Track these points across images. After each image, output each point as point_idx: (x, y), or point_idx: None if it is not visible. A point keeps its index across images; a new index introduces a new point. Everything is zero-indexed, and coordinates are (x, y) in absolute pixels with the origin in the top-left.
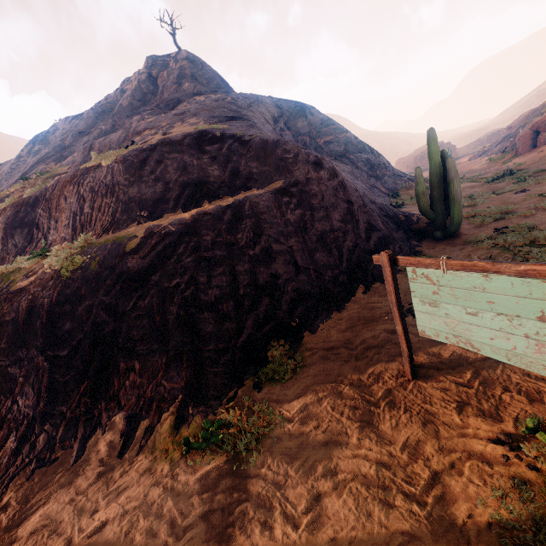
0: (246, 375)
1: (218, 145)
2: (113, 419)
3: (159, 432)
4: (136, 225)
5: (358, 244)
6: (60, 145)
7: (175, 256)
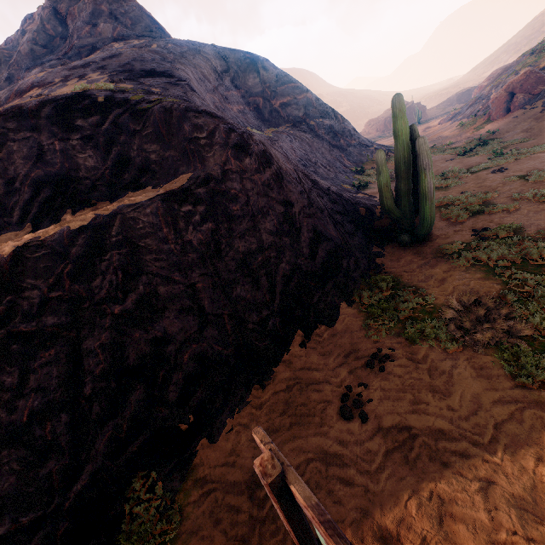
0: None
1: (97, 117)
2: None
3: None
4: None
5: (299, 265)
6: None
7: None
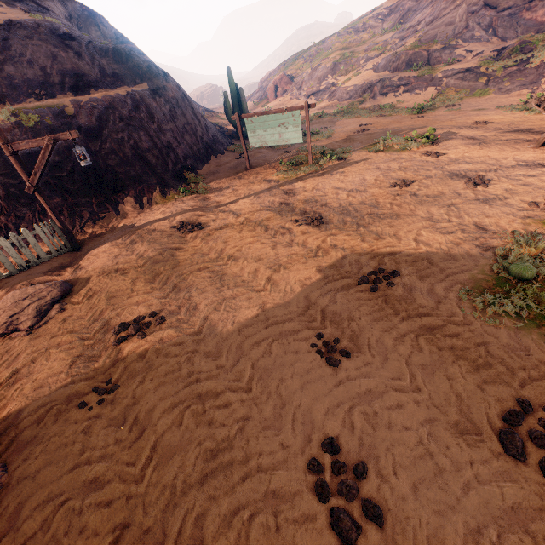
0: (181, 182)
1: (77, 42)
2: (125, 199)
3: (156, 199)
4: (36, 102)
5: (204, 134)
6: None
7: (111, 121)
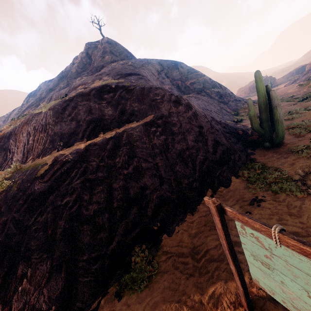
0: (111, 281)
1: (112, 94)
2: None
3: None
4: (56, 152)
5: (207, 157)
6: (39, 97)
7: (68, 179)
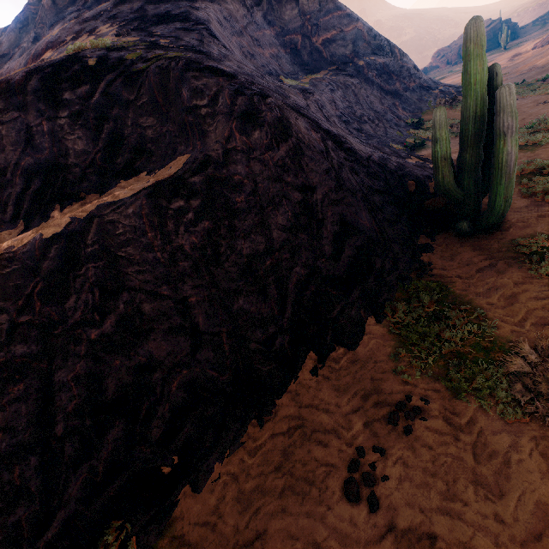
0: None
1: (87, 87)
2: None
3: None
4: None
5: (317, 269)
6: None
7: None
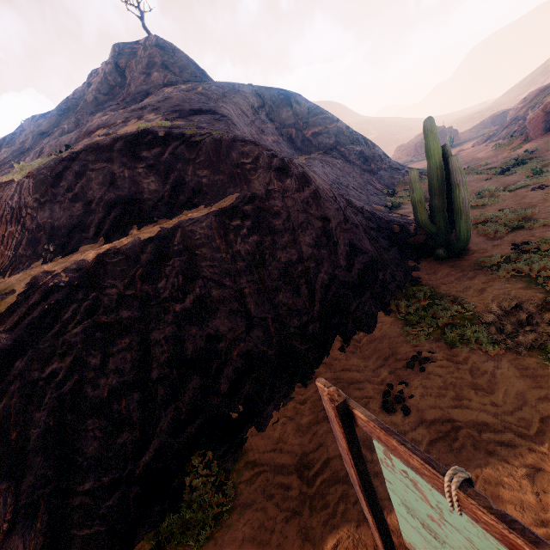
0: (142, 530)
1: (159, 149)
2: None
3: None
4: (41, 264)
5: (336, 276)
6: (19, 148)
7: (57, 325)
